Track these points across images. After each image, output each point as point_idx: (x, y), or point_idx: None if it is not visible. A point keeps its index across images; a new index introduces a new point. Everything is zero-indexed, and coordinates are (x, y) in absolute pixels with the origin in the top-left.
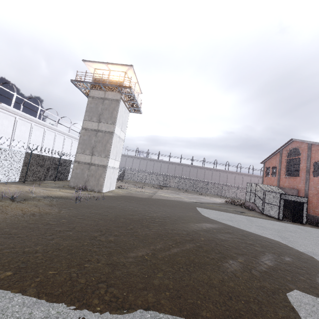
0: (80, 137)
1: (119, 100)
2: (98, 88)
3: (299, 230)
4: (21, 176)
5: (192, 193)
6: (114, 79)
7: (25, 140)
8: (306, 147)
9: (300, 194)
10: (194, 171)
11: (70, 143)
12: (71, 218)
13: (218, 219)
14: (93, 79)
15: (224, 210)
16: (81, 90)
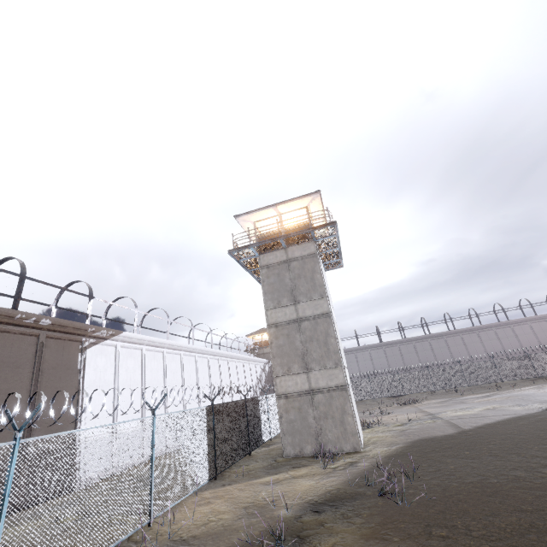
0: (272, 343)
1: (315, 253)
2: (273, 248)
3: None
4: (210, 466)
5: (474, 391)
6: (301, 222)
7: (160, 386)
8: None
9: None
10: (440, 346)
11: (216, 367)
12: None
13: None
14: (258, 237)
15: None
16: (242, 264)
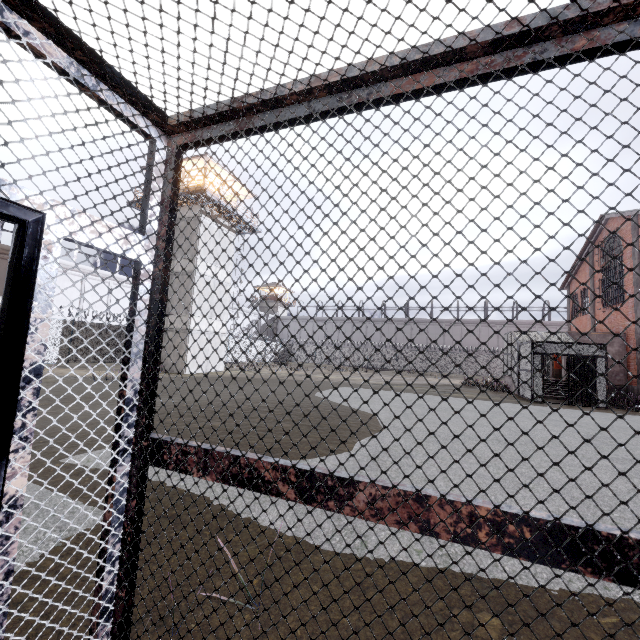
0: None
1: (199, 216)
2: None
3: (526, 412)
4: (62, 356)
5: None
6: (182, 185)
7: (102, 310)
8: (629, 228)
9: (630, 342)
10: (436, 332)
11: None
12: (41, 390)
13: (331, 395)
14: None
15: (406, 390)
16: None
